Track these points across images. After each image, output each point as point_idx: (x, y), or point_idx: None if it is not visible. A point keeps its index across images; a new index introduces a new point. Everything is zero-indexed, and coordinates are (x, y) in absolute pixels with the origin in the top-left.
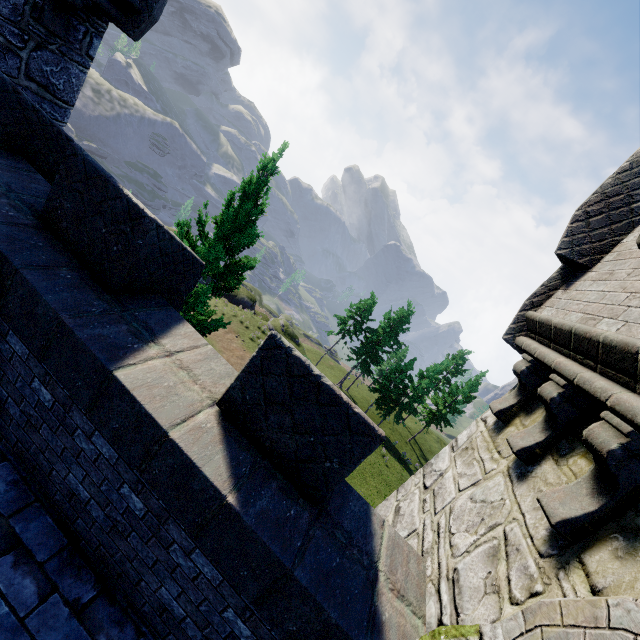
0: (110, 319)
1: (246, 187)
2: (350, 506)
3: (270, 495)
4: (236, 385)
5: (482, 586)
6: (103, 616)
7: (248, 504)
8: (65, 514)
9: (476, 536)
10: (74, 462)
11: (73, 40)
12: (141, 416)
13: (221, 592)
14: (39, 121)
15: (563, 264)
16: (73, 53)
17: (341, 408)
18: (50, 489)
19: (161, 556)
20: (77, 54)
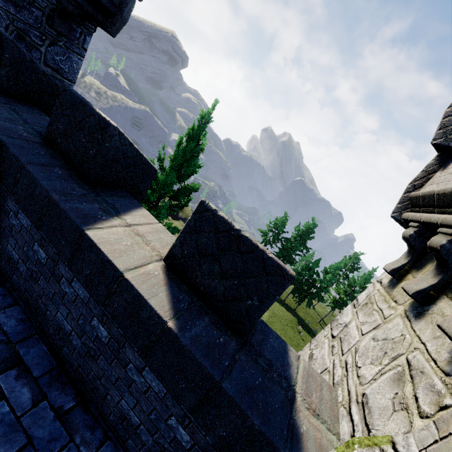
0: (87, 200)
1: (190, 132)
2: (270, 342)
3: (203, 325)
4: (176, 244)
5: (390, 405)
6: (79, 421)
7: (185, 329)
8: (55, 344)
9: (381, 366)
10: (61, 303)
11: (73, 38)
12: (104, 262)
13: (165, 403)
14: (48, 82)
15: (439, 152)
16: (73, 47)
17: (258, 254)
18: (46, 325)
19: (121, 374)
20: (76, 47)
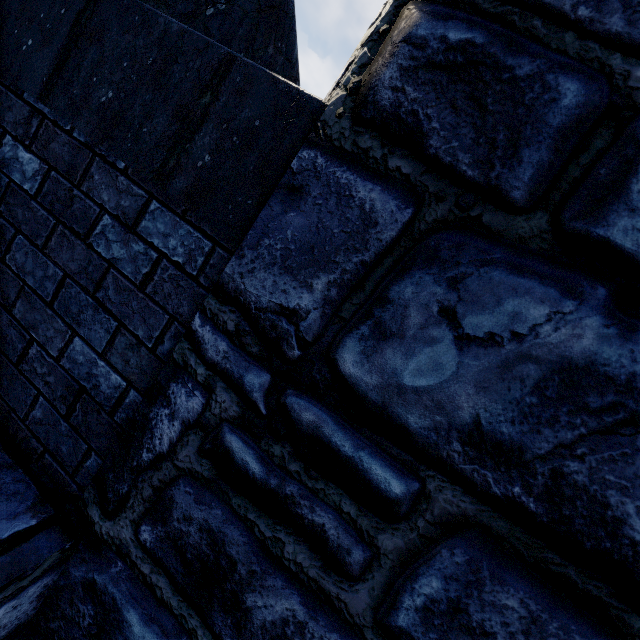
0: None
1: None
2: None
3: None
4: None
5: None
6: None
7: None
8: None
9: None
10: None
11: None
12: None
13: None
14: None
15: None
16: None
17: None
18: None
19: None
20: None
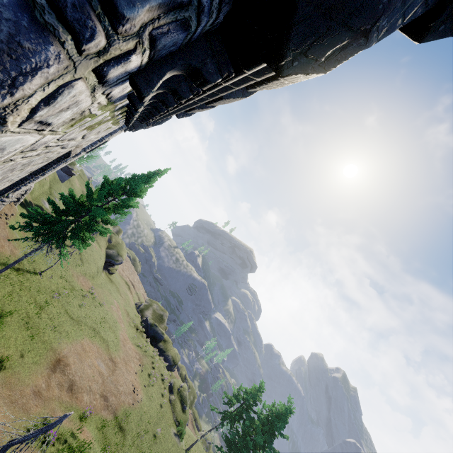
0: None
1: (148, 174)
2: None
3: None
4: None
5: None
6: None
7: None
8: None
9: None
10: None
11: None
12: None
13: None
14: None
15: None
16: None
17: None
18: None
19: None
20: None
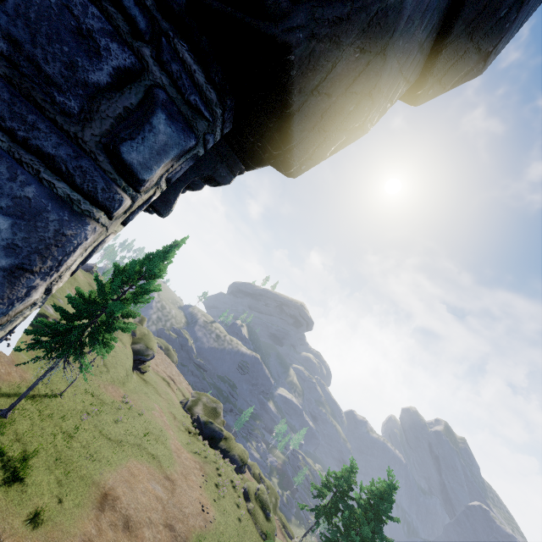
0: None
1: (164, 249)
2: None
3: None
4: None
5: None
6: None
7: None
8: None
9: None
10: None
11: None
12: None
13: None
14: None
15: None
16: None
17: None
18: None
19: None
20: None
